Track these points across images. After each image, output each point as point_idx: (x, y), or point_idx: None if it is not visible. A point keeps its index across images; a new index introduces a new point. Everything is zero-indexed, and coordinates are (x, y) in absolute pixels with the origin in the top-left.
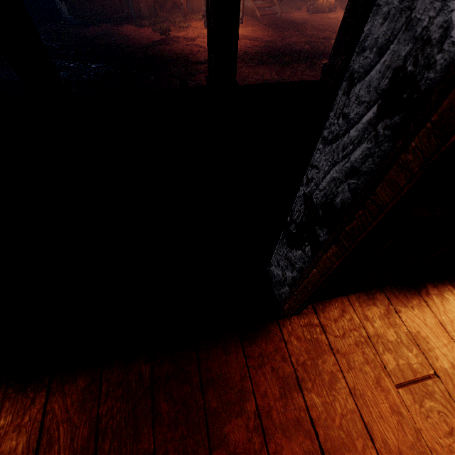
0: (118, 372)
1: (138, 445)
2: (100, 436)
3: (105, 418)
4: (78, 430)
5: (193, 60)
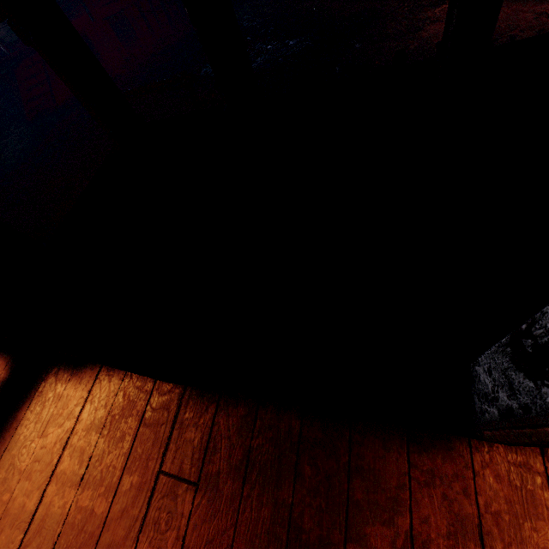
0: (271, 415)
1: (278, 491)
2: (250, 465)
3: (255, 451)
4: (234, 450)
5: (423, 2)
